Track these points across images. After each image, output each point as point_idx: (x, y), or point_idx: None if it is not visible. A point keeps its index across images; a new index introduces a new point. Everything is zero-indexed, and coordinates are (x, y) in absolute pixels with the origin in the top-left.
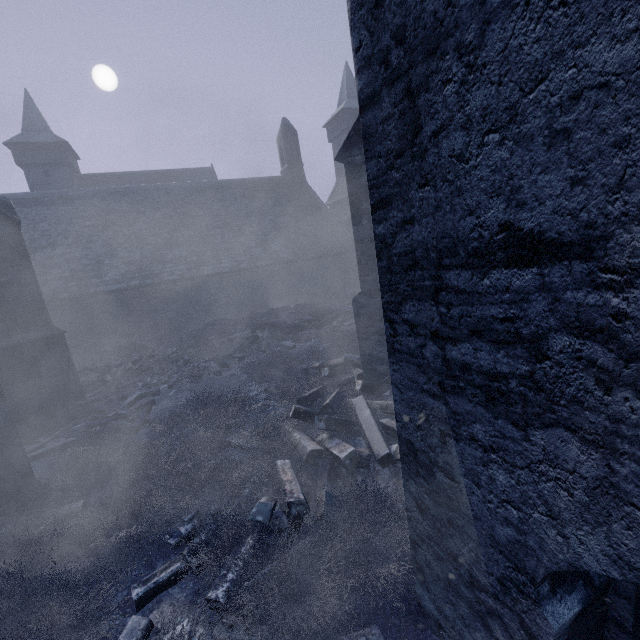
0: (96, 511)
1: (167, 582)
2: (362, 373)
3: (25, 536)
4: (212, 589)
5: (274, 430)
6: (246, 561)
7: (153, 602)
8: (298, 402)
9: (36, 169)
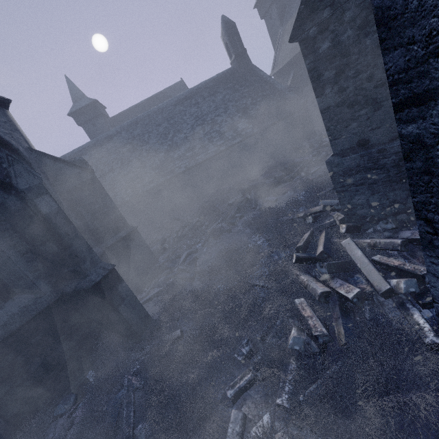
0: (189, 339)
1: (245, 387)
2: (343, 218)
3: (158, 353)
4: (277, 397)
5: (284, 274)
6: (297, 381)
7: (241, 399)
8: (296, 250)
9: (88, 124)
